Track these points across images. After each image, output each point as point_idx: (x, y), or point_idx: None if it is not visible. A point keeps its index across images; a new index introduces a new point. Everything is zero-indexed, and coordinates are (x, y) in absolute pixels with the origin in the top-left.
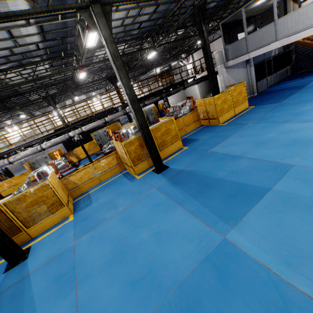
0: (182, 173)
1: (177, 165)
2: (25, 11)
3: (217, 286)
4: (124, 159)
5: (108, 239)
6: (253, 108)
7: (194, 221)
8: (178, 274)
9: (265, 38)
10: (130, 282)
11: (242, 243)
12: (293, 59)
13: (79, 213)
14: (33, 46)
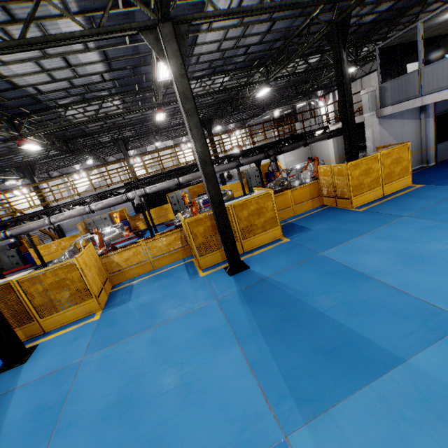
0: (264, 284)
1: (262, 268)
2: (69, 33)
3: None
4: (189, 242)
5: (122, 370)
6: (418, 188)
7: (248, 383)
8: None
9: None
10: None
11: None
12: None
13: (109, 312)
14: (98, 76)
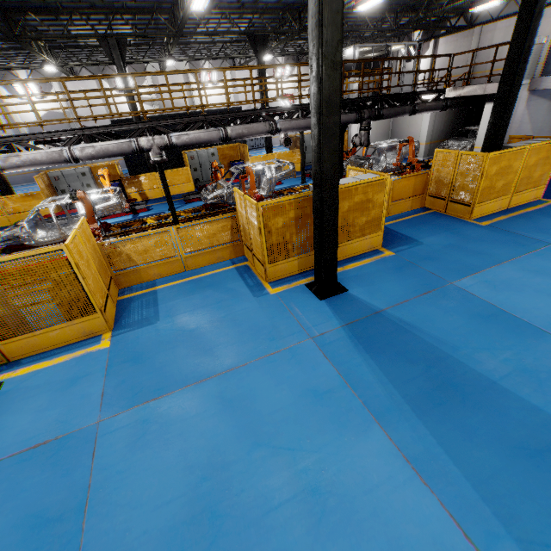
0: (382, 321)
1: (369, 293)
2: None
3: None
4: (249, 238)
5: (182, 452)
6: None
7: (423, 500)
8: None
9: None
10: None
11: None
12: None
13: (126, 337)
14: None
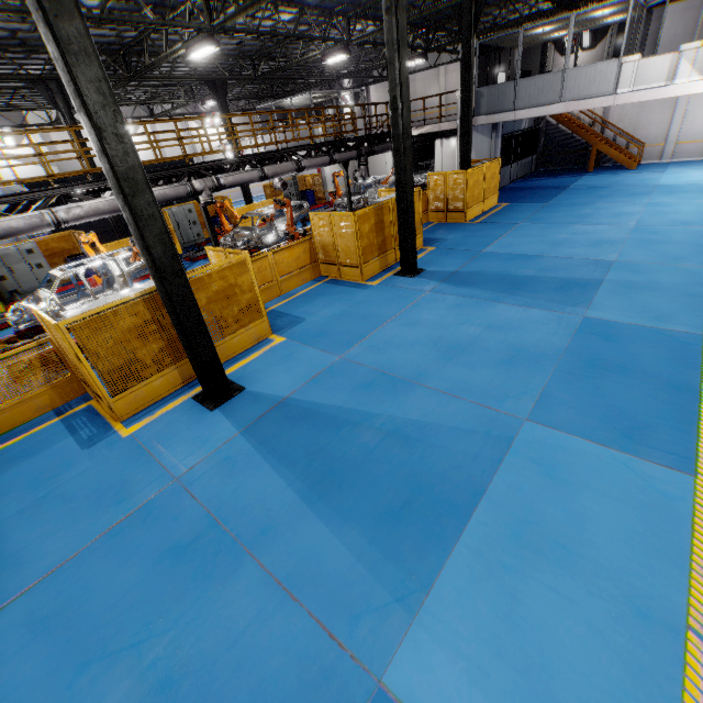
0: (461, 274)
1: (440, 267)
2: None
3: (607, 343)
4: (335, 251)
5: (411, 343)
6: (507, 206)
7: (534, 311)
8: (557, 346)
9: (545, 92)
10: (501, 362)
11: (606, 317)
12: (541, 146)
13: (293, 332)
14: None
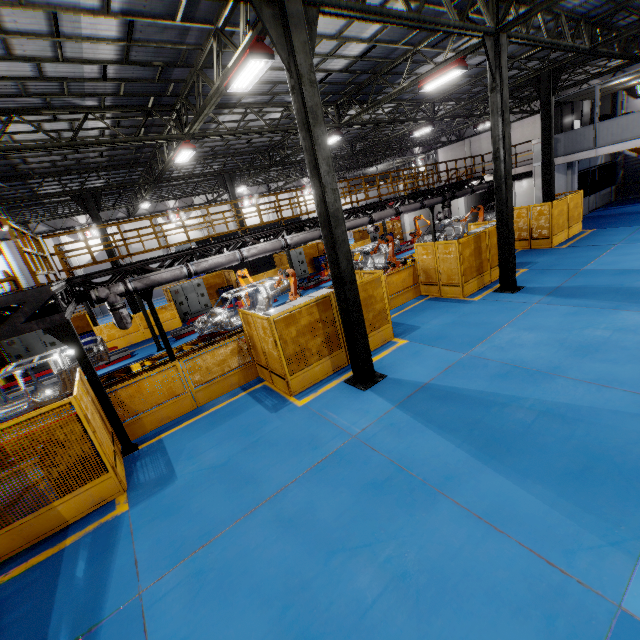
0: (565, 289)
1: (540, 284)
2: (448, 21)
3: None
4: (437, 273)
5: (535, 343)
6: (594, 231)
7: None
8: None
9: (629, 129)
10: None
11: None
12: (619, 177)
13: (413, 336)
14: (322, 75)
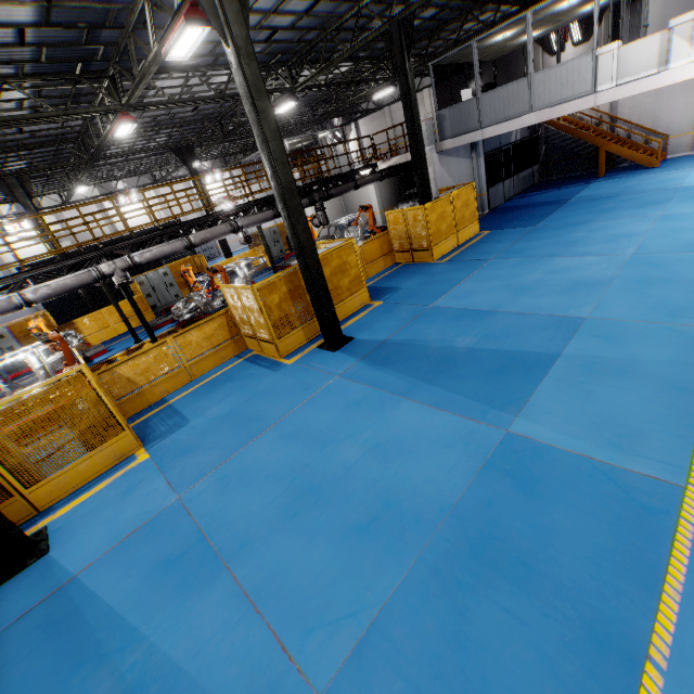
0: (388, 346)
1: (372, 334)
2: None
3: (520, 497)
4: (250, 325)
5: (268, 476)
6: (488, 234)
7: (443, 417)
8: (444, 497)
9: (512, 104)
10: (353, 529)
11: (539, 433)
12: (543, 154)
13: (164, 444)
14: (11, 33)
